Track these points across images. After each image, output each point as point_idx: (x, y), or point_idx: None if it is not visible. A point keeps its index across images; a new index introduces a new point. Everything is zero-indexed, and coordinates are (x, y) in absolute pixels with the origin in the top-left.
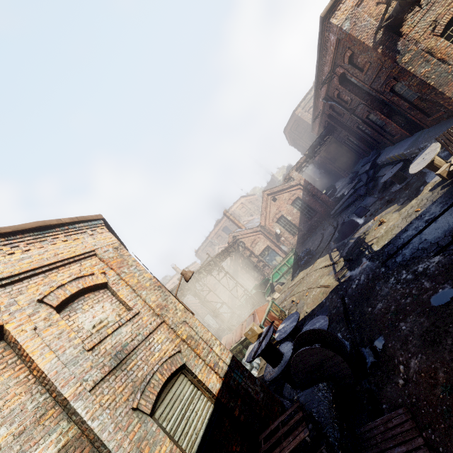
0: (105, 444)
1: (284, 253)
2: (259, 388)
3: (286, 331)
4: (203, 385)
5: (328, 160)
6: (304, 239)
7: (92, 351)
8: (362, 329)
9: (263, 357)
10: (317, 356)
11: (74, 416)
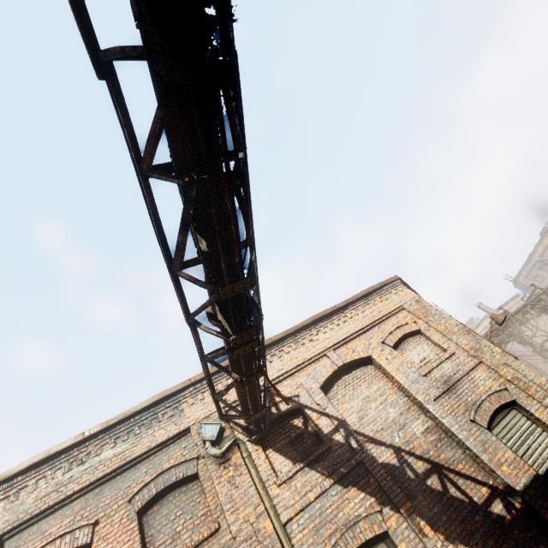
0: (455, 434)
1: None
2: None
3: None
4: (543, 423)
5: None
6: None
7: (426, 377)
8: None
9: None
10: None
11: (428, 413)
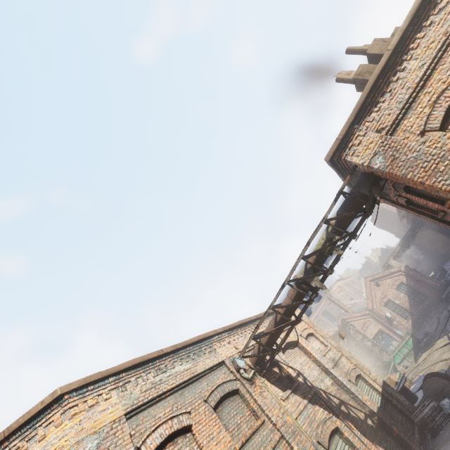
0: (346, 385)
1: (400, 337)
2: (404, 399)
3: (417, 387)
4: (372, 386)
5: (426, 242)
6: (420, 323)
7: (324, 356)
8: None
9: (402, 396)
10: (438, 384)
11: (331, 375)
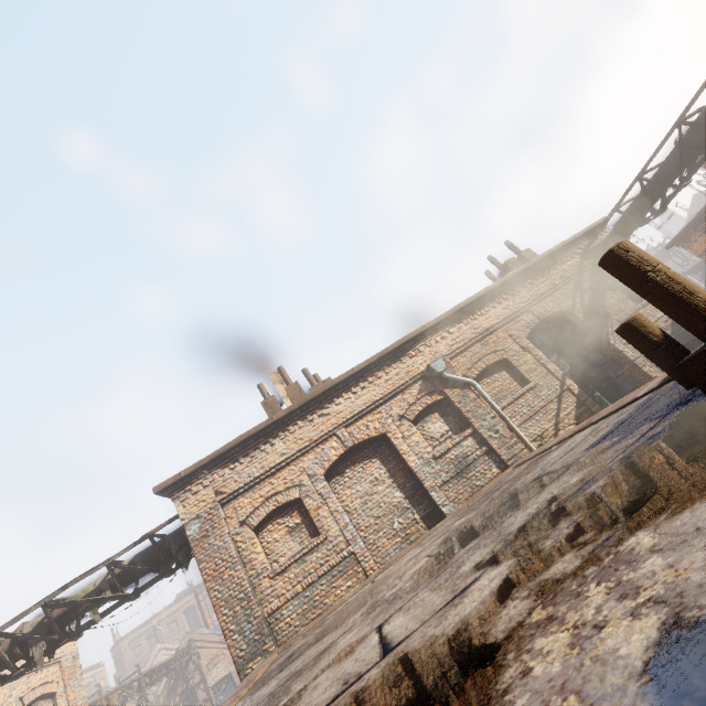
0: None
1: None
2: None
3: None
4: None
5: None
6: None
7: None
8: None
9: None
10: None
11: None
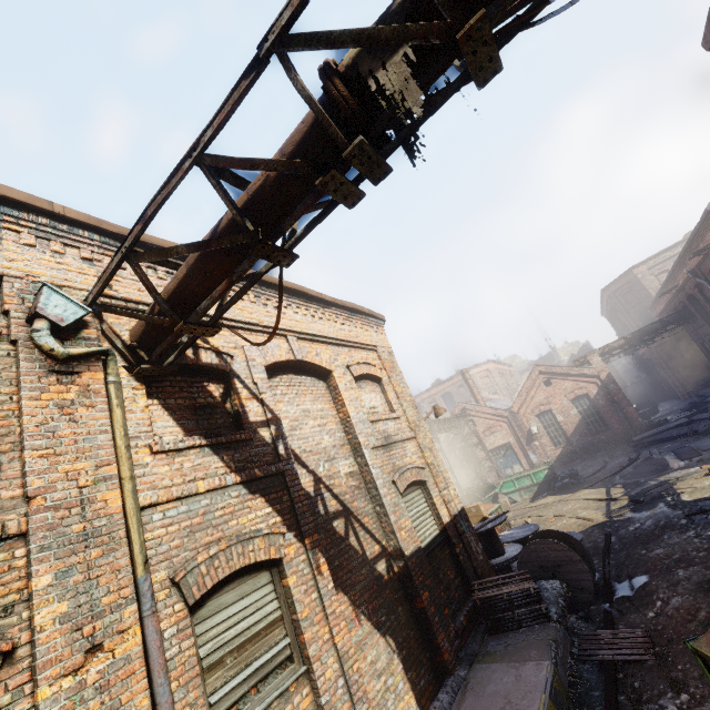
0: (378, 487)
1: (531, 464)
2: (480, 551)
3: (514, 537)
4: (435, 509)
5: (661, 360)
6: (571, 459)
7: (372, 424)
8: (624, 565)
9: (482, 541)
10: (558, 553)
11: (360, 458)
